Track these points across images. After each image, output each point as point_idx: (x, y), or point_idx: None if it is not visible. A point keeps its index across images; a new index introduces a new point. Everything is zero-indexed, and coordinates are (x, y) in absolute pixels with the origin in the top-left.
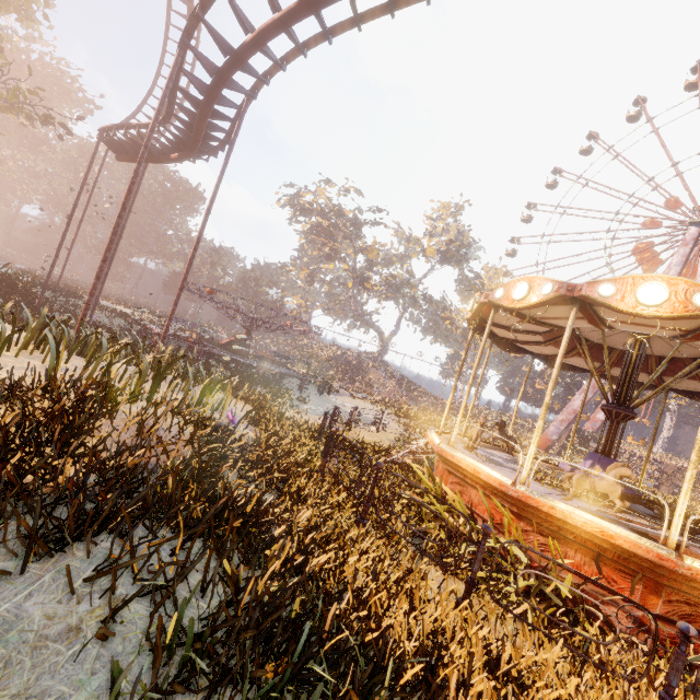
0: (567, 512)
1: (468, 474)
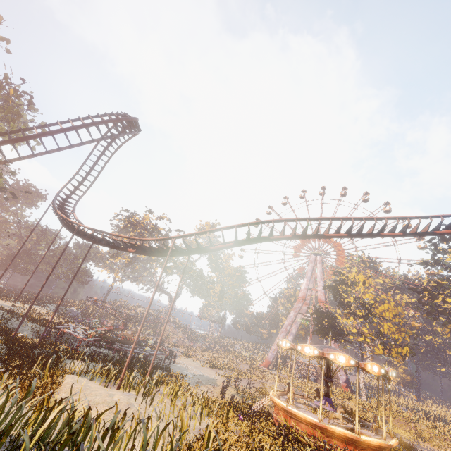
0: (335, 428)
1: (301, 418)
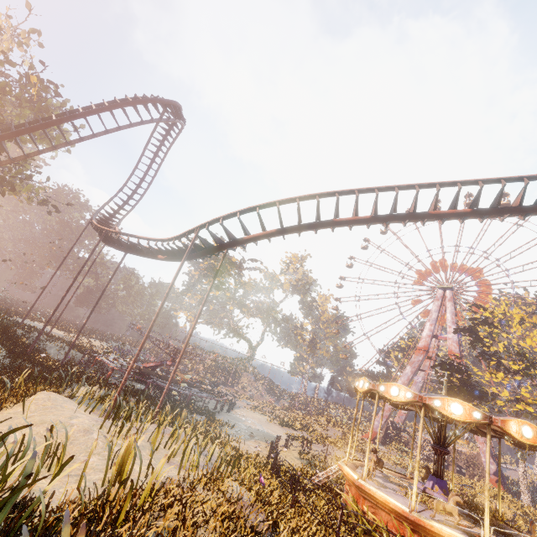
0: (439, 528)
1: (380, 502)
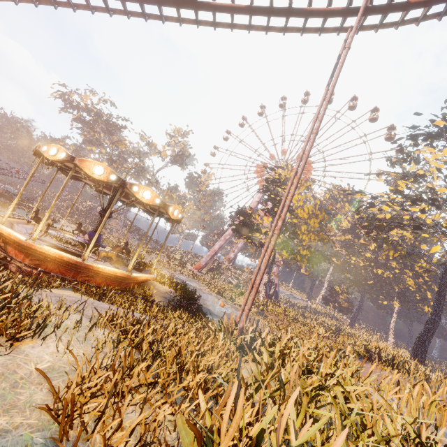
0: (3, 229)
1: None
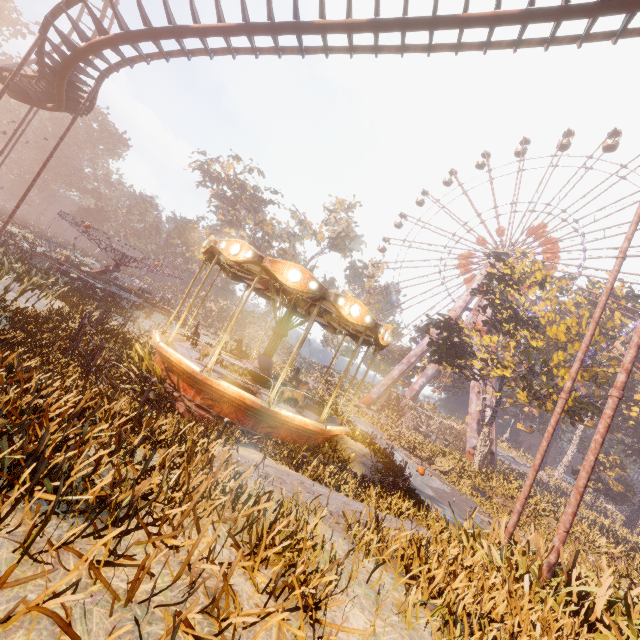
0: (171, 354)
1: None
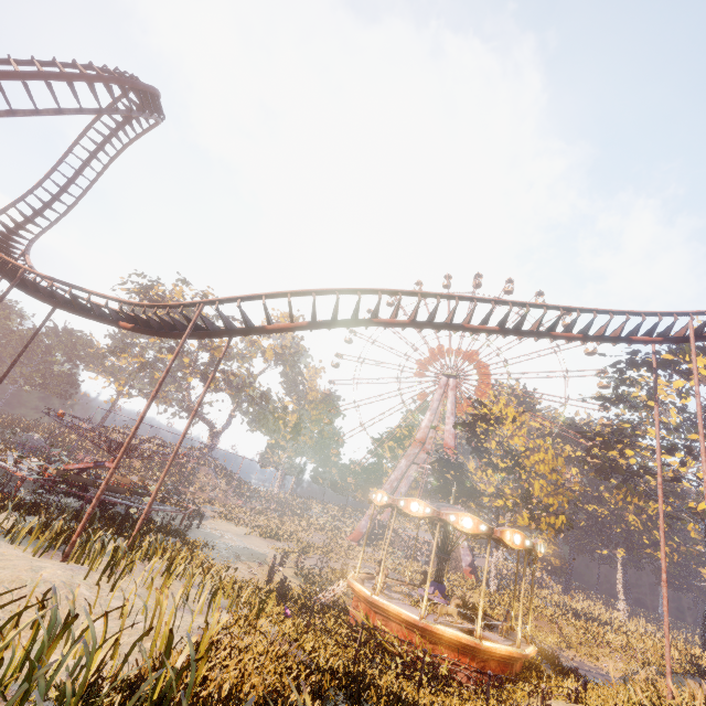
0: (444, 630)
1: (393, 614)
